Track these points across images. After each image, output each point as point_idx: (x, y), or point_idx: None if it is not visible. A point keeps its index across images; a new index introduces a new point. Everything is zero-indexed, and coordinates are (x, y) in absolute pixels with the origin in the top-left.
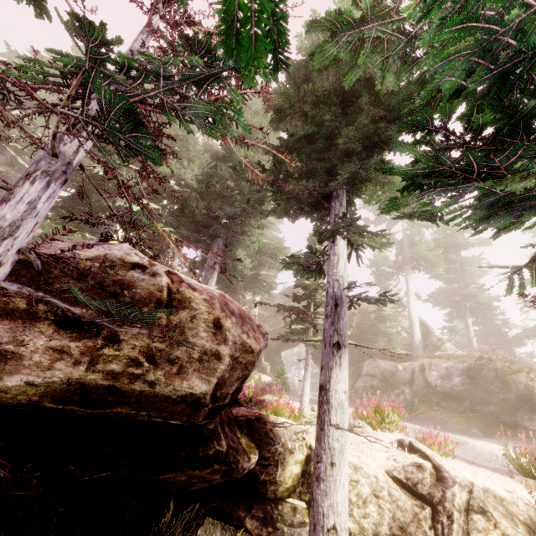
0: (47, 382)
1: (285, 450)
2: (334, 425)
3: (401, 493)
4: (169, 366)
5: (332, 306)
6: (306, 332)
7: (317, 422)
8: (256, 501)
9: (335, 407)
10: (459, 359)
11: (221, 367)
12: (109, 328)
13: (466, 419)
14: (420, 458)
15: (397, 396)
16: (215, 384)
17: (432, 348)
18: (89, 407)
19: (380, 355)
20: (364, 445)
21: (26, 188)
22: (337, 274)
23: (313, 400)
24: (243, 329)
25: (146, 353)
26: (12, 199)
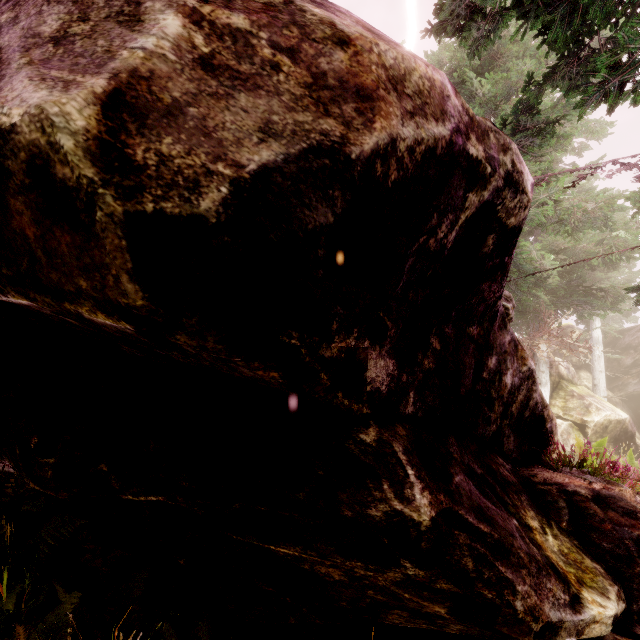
0: None
1: None
2: None
3: None
4: None
5: None
6: None
7: None
8: None
9: None
10: None
11: (138, 45)
12: None
13: None
14: None
15: None
16: (105, 101)
17: None
18: None
19: None
20: None
21: None
22: None
23: None
24: None
25: None
26: None
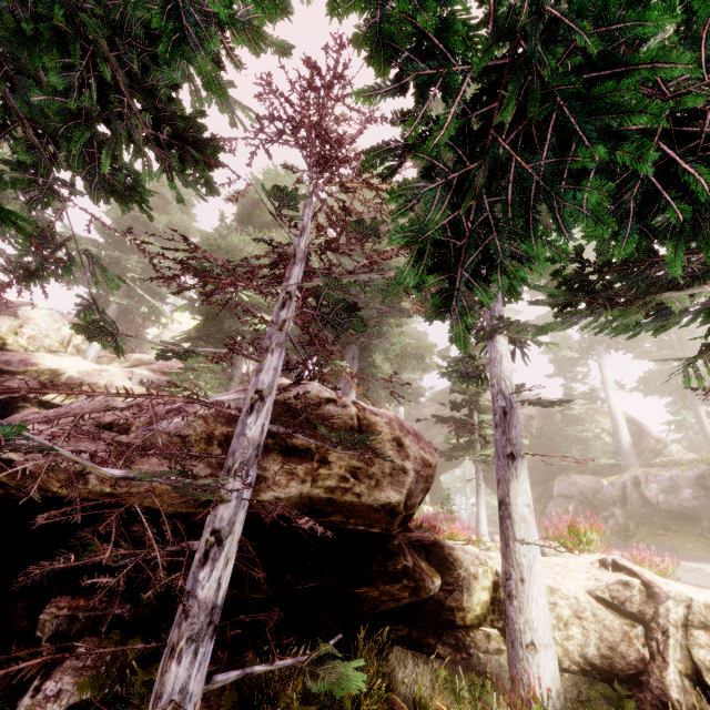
0: (288, 496)
1: (468, 574)
2: (520, 540)
3: (607, 613)
4: (369, 480)
5: (501, 414)
6: (471, 445)
7: (501, 539)
8: (445, 628)
9: (518, 521)
10: (686, 465)
11: (408, 480)
12: (319, 453)
13: (706, 543)
14: (627, 576)
15: (605, 520)
16: (406, 495)
17: (650, 454)
18: (313, 516)
19: (576, 469)
20: (559, 567)
21: (270, 359)
22: (502, 378)
23: (492, 533)
24: (419, 446)
25: (350, 470)
26: (265, 369)
